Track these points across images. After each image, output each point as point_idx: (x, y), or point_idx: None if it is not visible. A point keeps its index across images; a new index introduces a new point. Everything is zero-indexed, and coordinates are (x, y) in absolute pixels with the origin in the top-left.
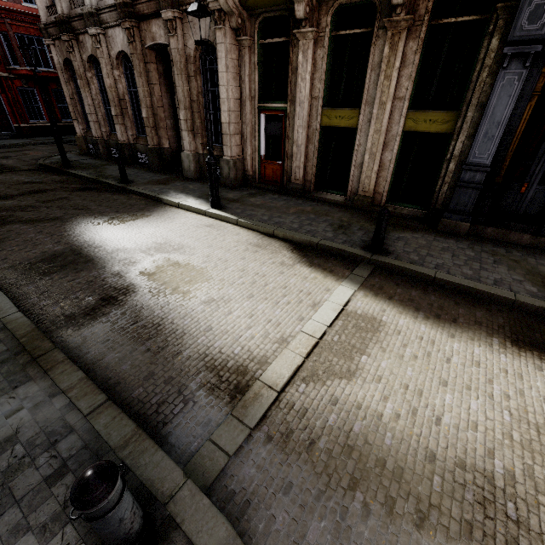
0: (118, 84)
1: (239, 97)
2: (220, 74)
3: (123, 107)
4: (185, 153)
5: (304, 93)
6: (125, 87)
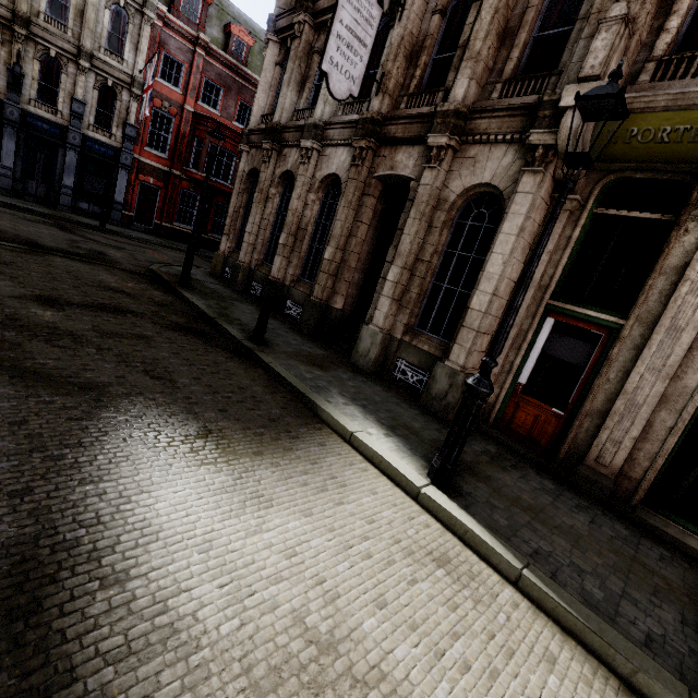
0: (307, 210)
1: (516, 279)
2: (501, 235)
3: (299, 238)
4: (370, 328)
5: (690, 314)
6: (314, 216)
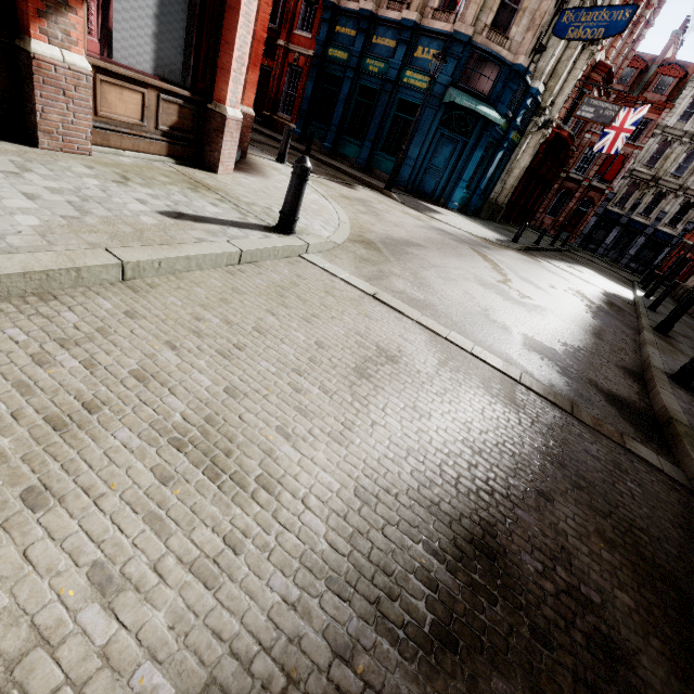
0: None
1: None
2: None
3: None
4: None
5: None
6: None
